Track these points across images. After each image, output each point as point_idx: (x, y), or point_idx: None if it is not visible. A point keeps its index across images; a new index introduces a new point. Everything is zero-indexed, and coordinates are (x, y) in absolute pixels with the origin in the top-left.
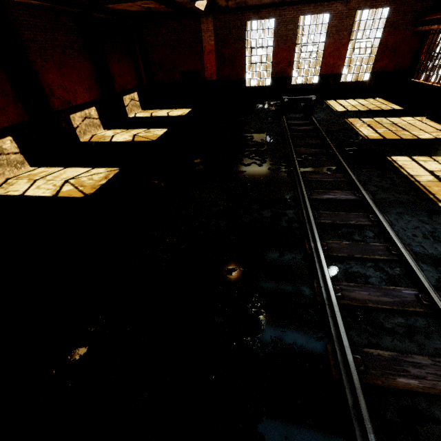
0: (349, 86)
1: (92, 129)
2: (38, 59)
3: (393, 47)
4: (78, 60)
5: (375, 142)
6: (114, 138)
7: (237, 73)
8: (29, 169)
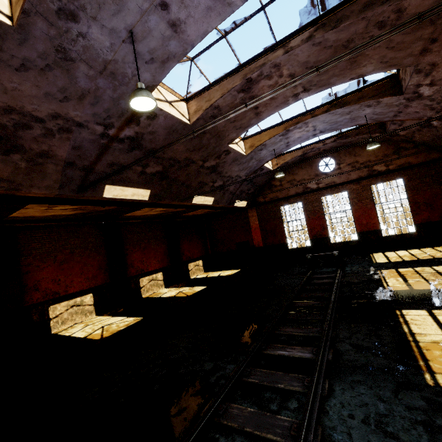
0: (395, 238)
1: (155, 288)
2: (131, 247)
3: (427, 203)
4: (158, 244)
5: (393, 294)
6: (165, 294)
7: (279, 239)
8: (93, 317)
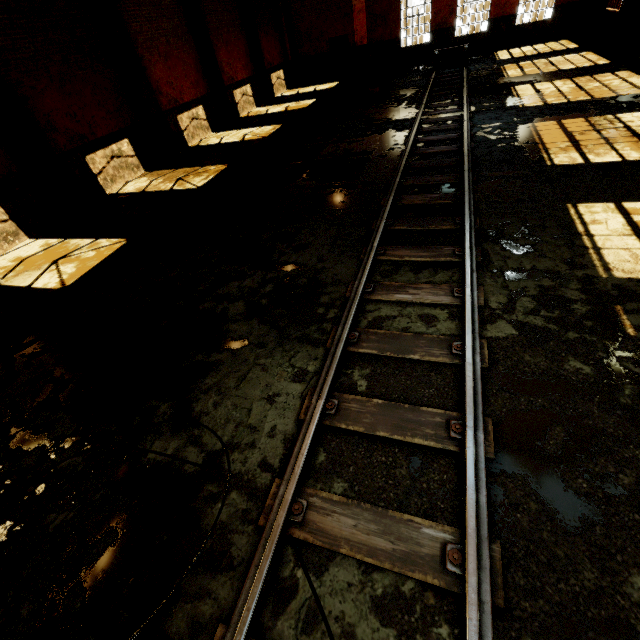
0: (527, 29)
1: (248, 107)
2: (214, 39)
3: None
4: (237, 37)
5: (511, 79)
6: (269, 111)
7: (391, 32)
8: (212, 134)
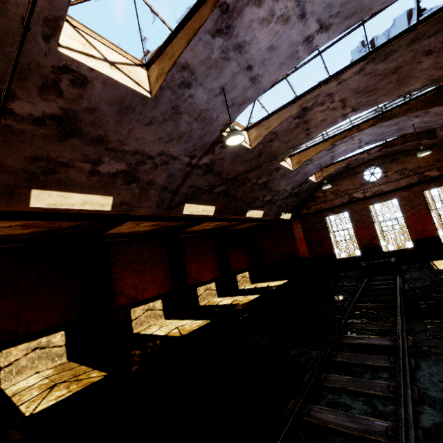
0: None
1: (210, 297)
2: (188, 259)
3: None
4: (210, 256)
5: None
6: (221, 302)
7: (326, 250)
8: (163, 320)
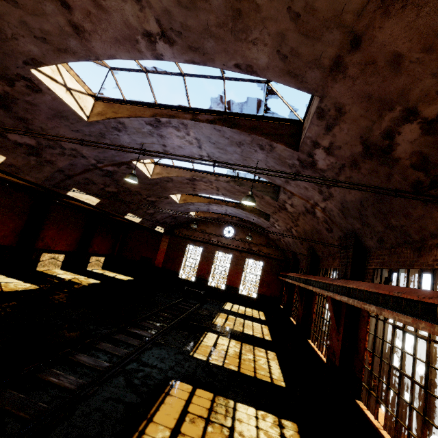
0: (244, 298)
1: (52, 266)
2: (50, 224)
3: (268, 283)
4: (74, 230)
5: (213, 325)
6: (60, 275)
7: (175, 267)
8: None
